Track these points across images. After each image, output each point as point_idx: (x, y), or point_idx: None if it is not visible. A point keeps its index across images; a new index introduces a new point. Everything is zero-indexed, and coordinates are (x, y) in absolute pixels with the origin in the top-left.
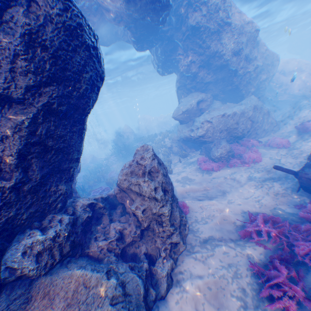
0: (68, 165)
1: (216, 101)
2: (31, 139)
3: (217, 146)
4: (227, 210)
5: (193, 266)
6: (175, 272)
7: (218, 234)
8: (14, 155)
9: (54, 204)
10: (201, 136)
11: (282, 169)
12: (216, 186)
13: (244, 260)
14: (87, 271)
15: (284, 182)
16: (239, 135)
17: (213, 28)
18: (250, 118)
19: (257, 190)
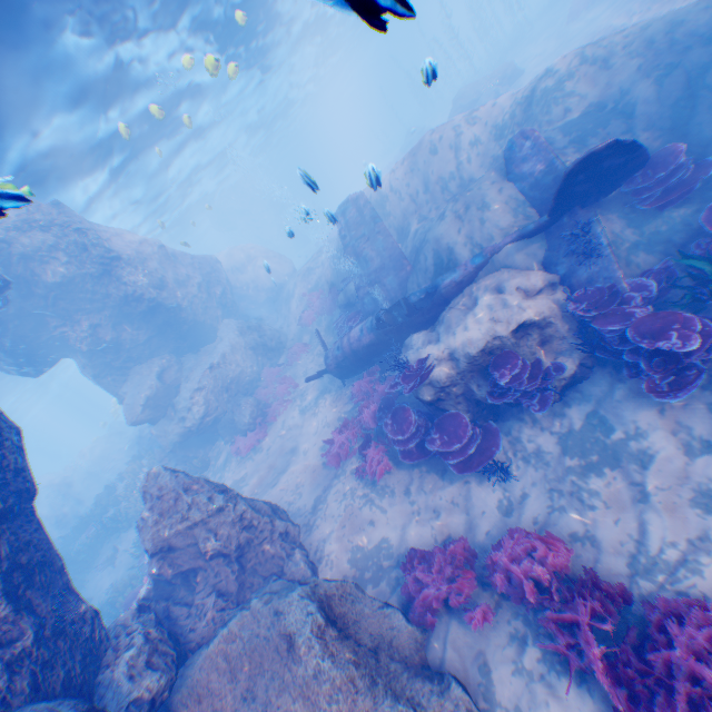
0: (65, 582)
1: (184, 354)
2: (4, 567)
3: (239, 407)
4: (309, 460)
5: (319, 531)
6: (310, 554)
7: (319, 485)
8: (2, 601)
9: (98, 635)
10: (205, 414)
11: (314, 376)
12: (280, 452)
13: (350, 476)
14: (220, 632)
15: (331, 386)
16: (253, 374)
17: (98, 271)
18: (248, 347)
19: (318, 415)
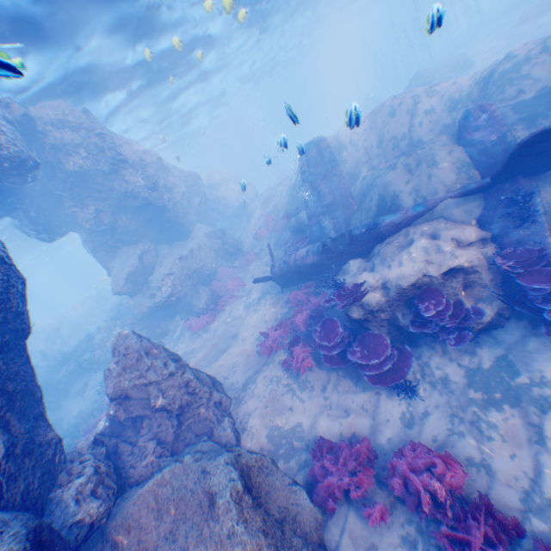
0: (39, 409)
1: (162, 245)
2: None
3: (197, 294)
4: (246, 346)
5: (246, 406)
6: (236, 423)
7: (251, 369)
8: None
9: (58, 459)
10: (170, 294)
11: (261, 281)
12: (224, 335)
13: (277, 366)
14: (155, 476)
15: (272, 291)
16: (212, 271)
17: (108, 168)
18: (212, 248)
19: (258, 312)
